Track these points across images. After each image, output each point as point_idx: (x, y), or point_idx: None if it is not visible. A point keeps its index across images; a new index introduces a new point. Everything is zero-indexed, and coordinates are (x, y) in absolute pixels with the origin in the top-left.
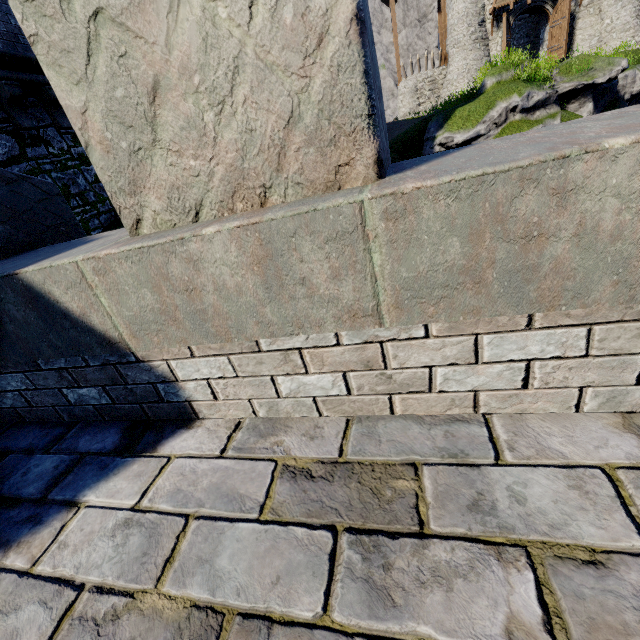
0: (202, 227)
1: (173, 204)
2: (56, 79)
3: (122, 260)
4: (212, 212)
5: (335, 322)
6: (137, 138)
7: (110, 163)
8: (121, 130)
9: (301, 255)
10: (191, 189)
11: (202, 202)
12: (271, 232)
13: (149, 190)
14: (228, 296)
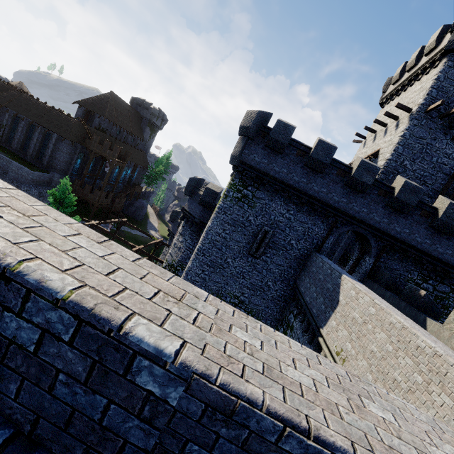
0: (448, 331)
1: (449, 328)
2: (452, 313)
3: (438, 325)
4: (452, 332)
5: (449, 347)
6: (453, 321)
7: (448, 320)
8: (452, 320)
9: (453, 339)
10: (453, 328)
11: (452, 330)
12: (452, 335)
13: (449, 325)
14: (443, 336)
